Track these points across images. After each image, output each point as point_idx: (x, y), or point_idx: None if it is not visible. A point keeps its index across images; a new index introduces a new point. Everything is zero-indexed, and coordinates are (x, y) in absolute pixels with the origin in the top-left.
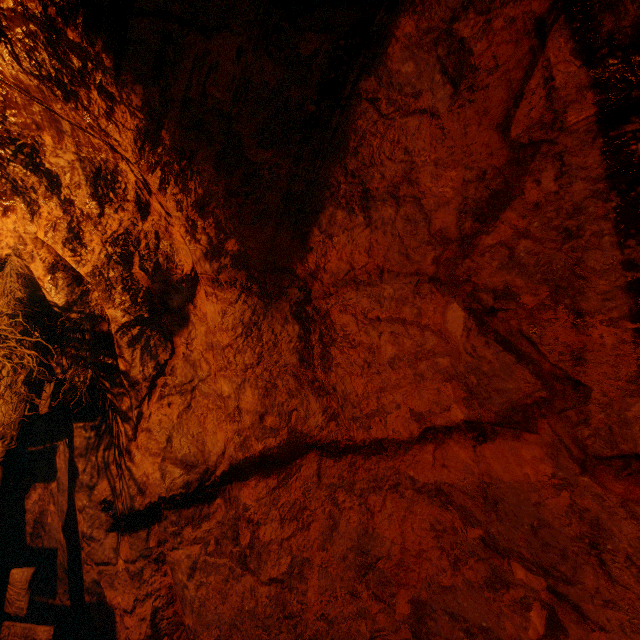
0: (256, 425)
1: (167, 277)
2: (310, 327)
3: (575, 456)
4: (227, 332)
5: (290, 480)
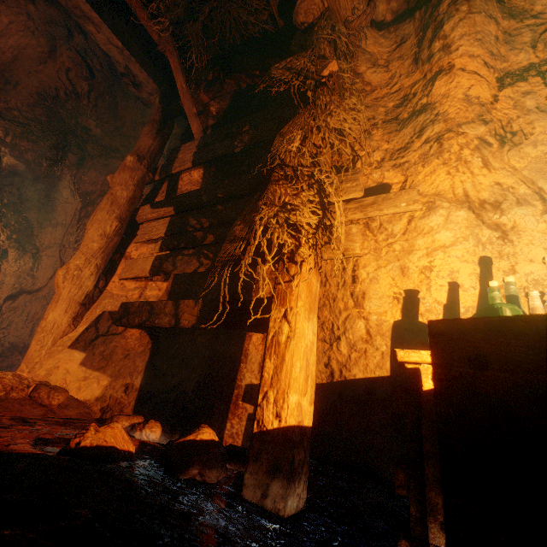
0: (12, 287)
1: (2, 247)
2: (37, 260)
3: None
4: (11, 261)
5: (16, 301)
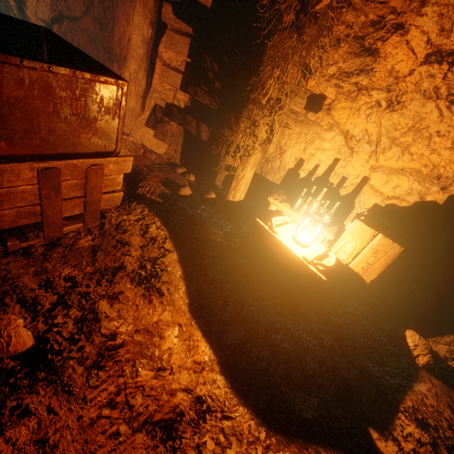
0: (52, 8)
1: None
2: None
3: (94, 20)
4: None
5: (62, 26)
